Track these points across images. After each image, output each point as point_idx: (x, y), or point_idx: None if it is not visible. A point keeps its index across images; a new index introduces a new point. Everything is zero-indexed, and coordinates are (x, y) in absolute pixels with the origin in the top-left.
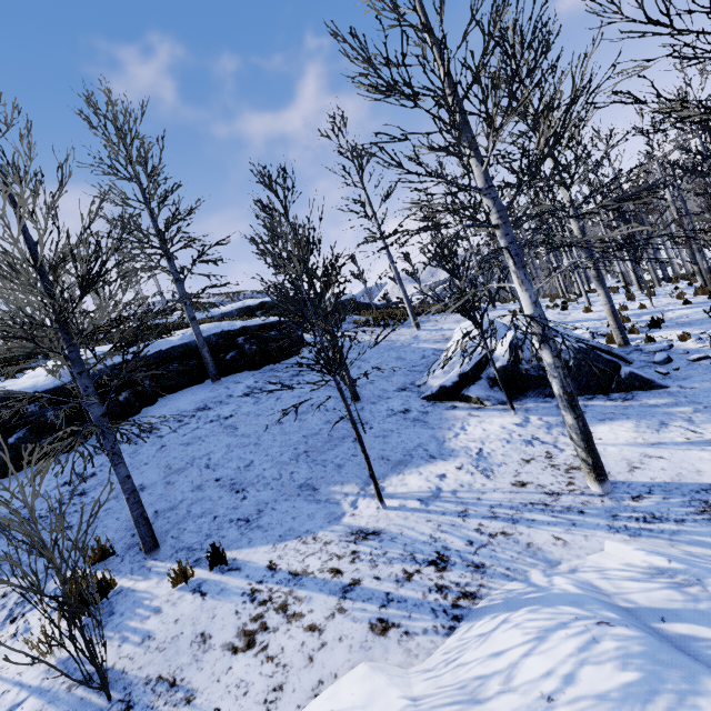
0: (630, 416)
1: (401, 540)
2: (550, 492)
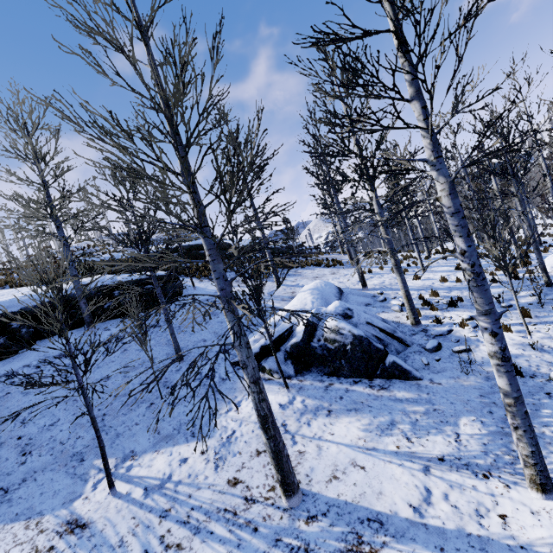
0: (373, 409)
1: (96, 539)
2: (249, 498)
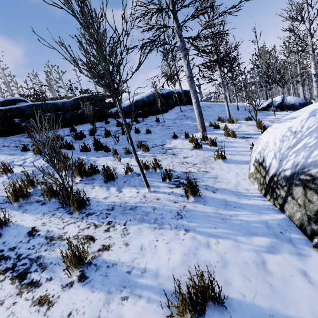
0: None
1: None
2: None
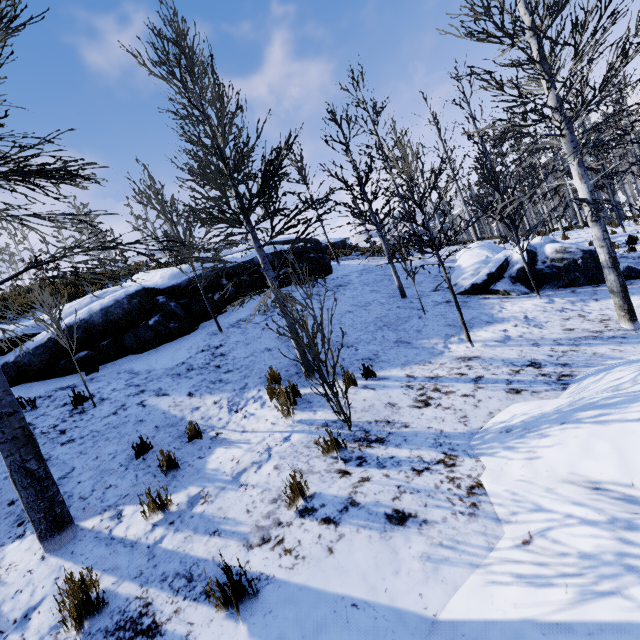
0: (634, 293)
1: (498, 358)
2: (594, 331)
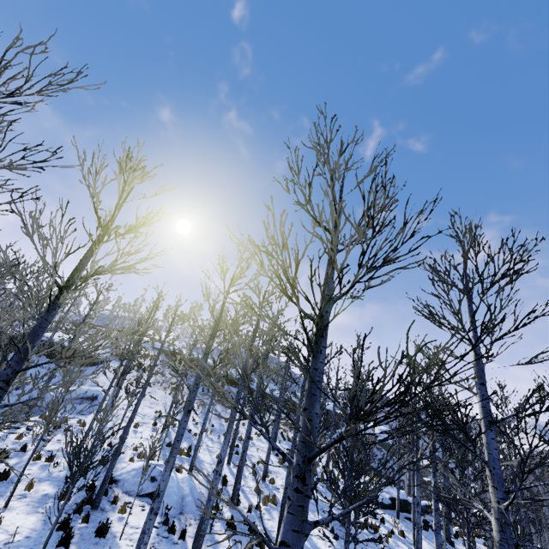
0: None
1: None
2: None
